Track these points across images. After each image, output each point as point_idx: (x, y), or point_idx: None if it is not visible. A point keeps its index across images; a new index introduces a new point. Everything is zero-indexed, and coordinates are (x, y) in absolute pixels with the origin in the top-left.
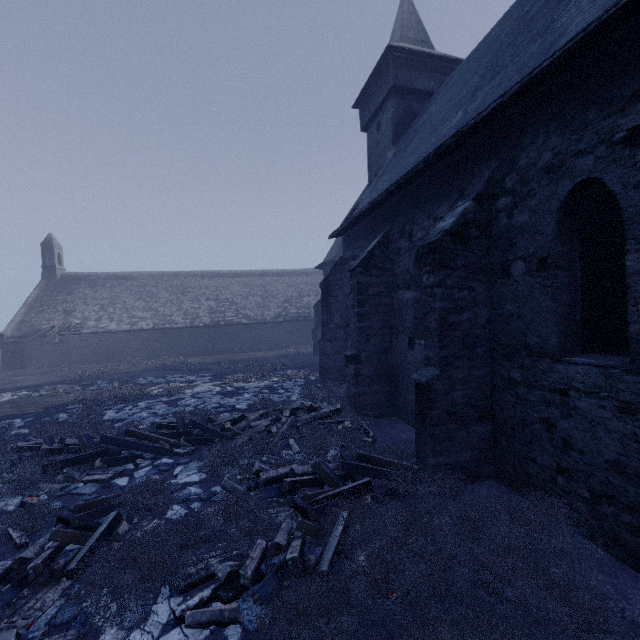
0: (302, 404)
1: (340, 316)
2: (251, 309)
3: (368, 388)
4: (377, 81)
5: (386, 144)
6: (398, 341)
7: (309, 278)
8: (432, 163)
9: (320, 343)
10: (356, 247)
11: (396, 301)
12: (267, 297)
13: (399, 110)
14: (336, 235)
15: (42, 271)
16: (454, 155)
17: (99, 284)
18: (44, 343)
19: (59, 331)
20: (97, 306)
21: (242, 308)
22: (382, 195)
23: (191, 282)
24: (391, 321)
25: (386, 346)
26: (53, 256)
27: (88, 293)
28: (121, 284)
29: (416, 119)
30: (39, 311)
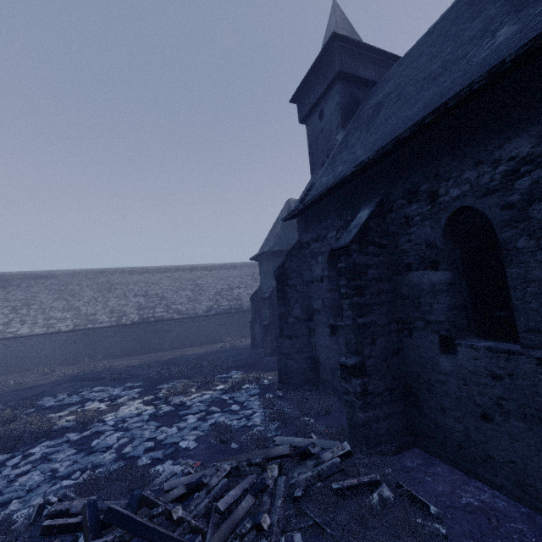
0: (290, 447)
1: (300, 308)
2: (182, 303)
3: (380, 411)
4: (318, 72)
5: (333, 129)
6: (415, 340)
7: (237, 271)
8: (493, 81)
9: (277, 341)
10: (321, 227)
11: (406, 286)
12: (198, 291)
13: (345, 96)
14: (293, 216)
15: None
16: (541, 60)
17: (13, 284)
18: None
19: None
20: (7, 308)
21: (173, 303)
22: (384, 148)
23: (118, 279)
24: (397, 313)
25: (395, 347)
26: None
27: None
28: (39, 283)
29: (363, 104)
30: None
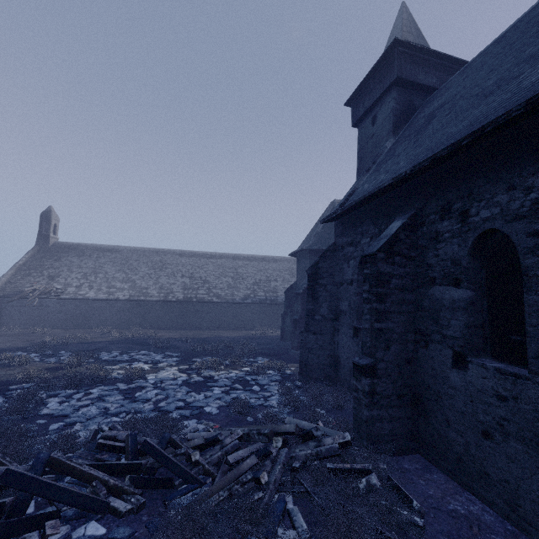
0: (296, 427)
1: (328, 307)
2: (222, 289)
3: (385, 412)
4: (376, 77)
5: (383, 135)
6: (429, 352)
7: (277, 264)
8: (533, 109)
9: (302, 335)
10: (356, 232)
11: (428, 299)
12: (238, 279)
13: (400, 102)
14: (331, 219)
15: (37, 238)
16: None
17: (86, 254)
18: (23, 305)
19: (40, 294)
20: (80, 274)
21: (214, 287)
22: (421, 165)
23: (170, 259)
24: (416, 324)
25: (409, 356)
26: (49, 226)
27: (74, 261)
28: (106, 256)
29: (418, 111)
30: (26, 274)
